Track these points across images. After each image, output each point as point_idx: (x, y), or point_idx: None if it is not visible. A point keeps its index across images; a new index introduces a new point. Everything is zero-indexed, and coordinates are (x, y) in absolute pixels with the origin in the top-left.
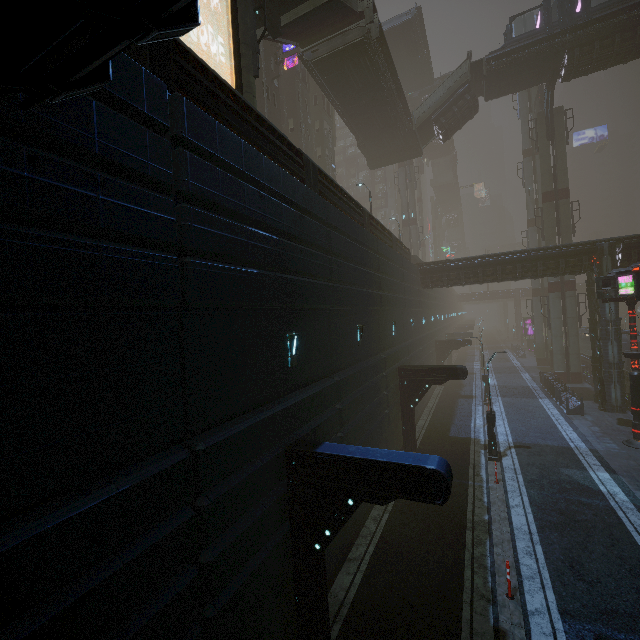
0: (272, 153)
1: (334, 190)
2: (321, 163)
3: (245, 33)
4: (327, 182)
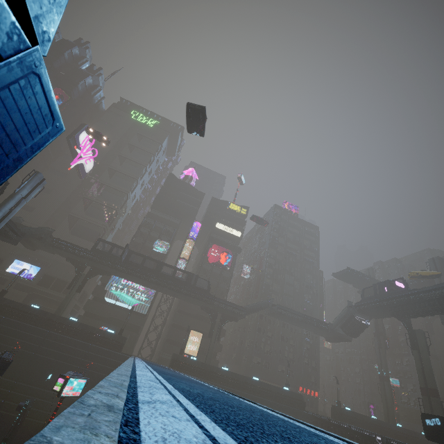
0: (193, 371)
1: (219, 376)
2: (300, 337)
3: (215, 333)
4: (216, 374)
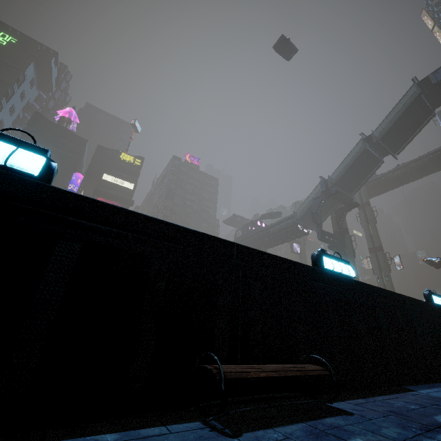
0: None
1: None
2: None
3: None
4: None
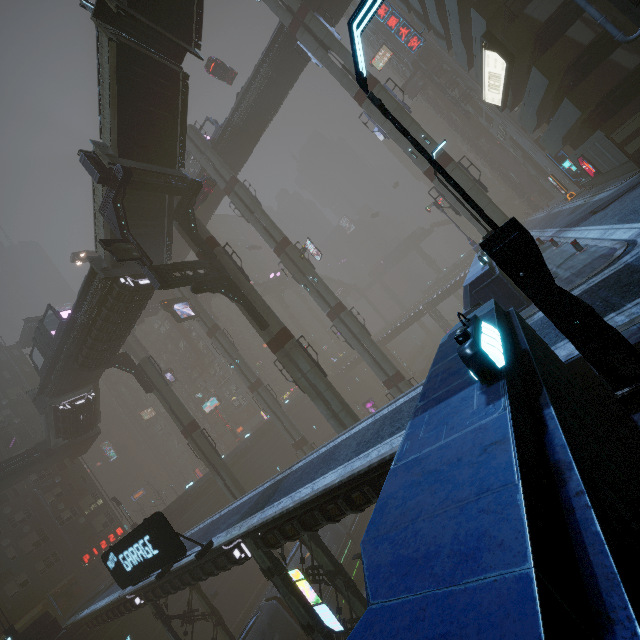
0: None
1: None
2: (30, 493)
3: None
4: None
